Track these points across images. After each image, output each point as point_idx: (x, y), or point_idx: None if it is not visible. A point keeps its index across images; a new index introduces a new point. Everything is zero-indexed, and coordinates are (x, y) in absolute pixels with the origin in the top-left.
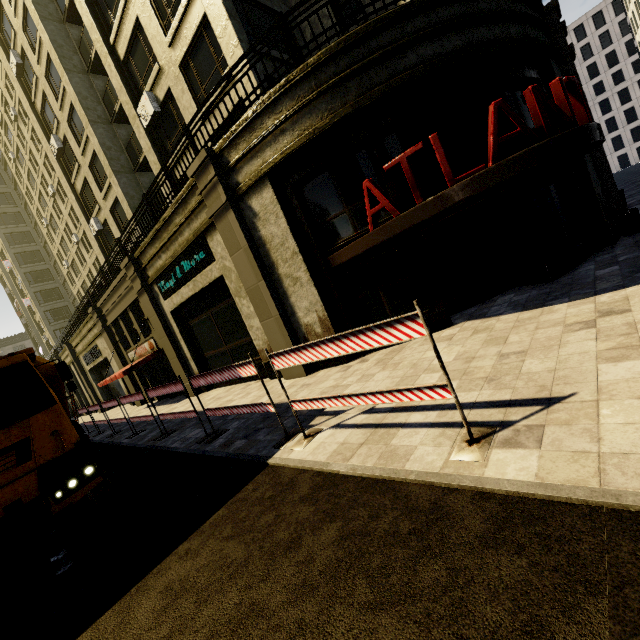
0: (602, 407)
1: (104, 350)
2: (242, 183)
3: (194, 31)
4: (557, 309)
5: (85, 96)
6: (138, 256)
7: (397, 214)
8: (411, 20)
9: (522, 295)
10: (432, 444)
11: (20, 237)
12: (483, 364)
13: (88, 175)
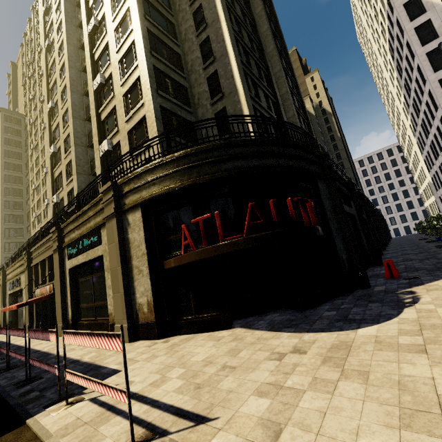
0: (216, 436)
1: (23, 282)
2: (126, 204)
3: (139, 119)
4: (282, 336)
5: (78, 131)
6: (63, 227)
7: (194, 249)
8: (233, 148)
9: (281, 316)
10: (115, 438)
11: (14, 191)
12: (209, 371)
13: (64, 170)
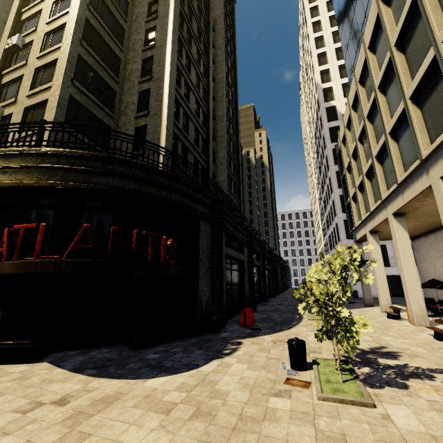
0: None
1: None
2: None
3: (43, 100)
4: (72, 380)
5: None
6: None
7: (4, 260)
8: (113, 164)
9: (106, 354)
10: None
11: None
12: None
13: None
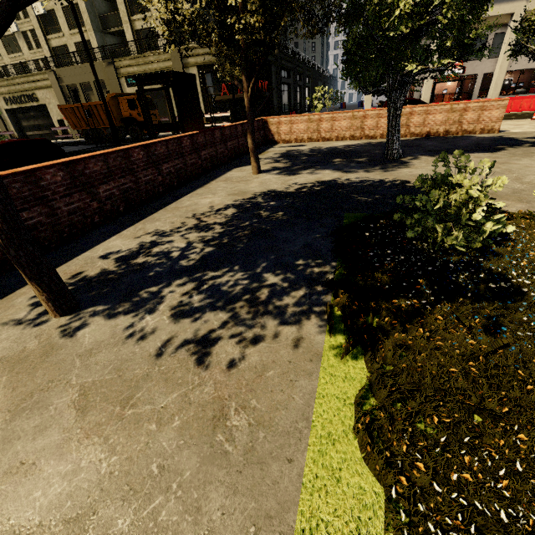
0: None
1: (44, 99)
2: (188, 64)
3: None
4: None
5: None
6: (117, 61)
7: (228, 95)
8: None
9: None
10: None
11: None
12: None
13: None
